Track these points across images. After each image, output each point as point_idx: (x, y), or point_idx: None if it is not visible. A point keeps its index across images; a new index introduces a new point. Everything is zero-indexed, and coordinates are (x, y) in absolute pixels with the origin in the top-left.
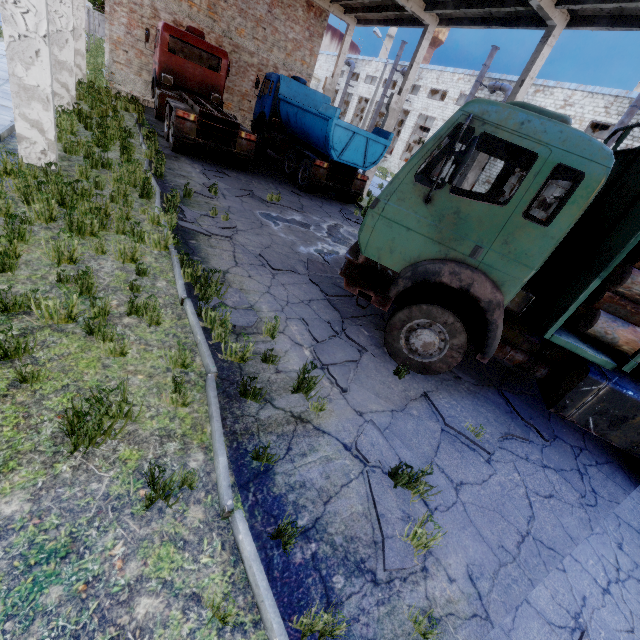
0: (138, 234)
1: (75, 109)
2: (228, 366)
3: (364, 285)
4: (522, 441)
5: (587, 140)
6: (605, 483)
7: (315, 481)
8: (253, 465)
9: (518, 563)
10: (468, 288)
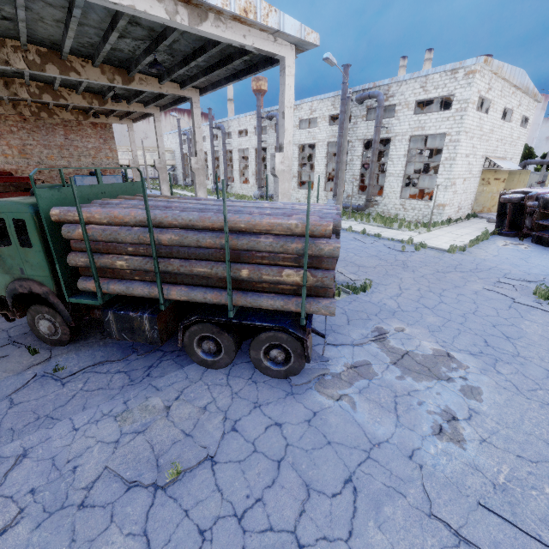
0: None
1: None
2: None
3: (0, 309)
4: (116, 362)
5: (16, 205)
6: (167, 367)
7: None
8: None
9: (14, 434)
10: (32, 290)
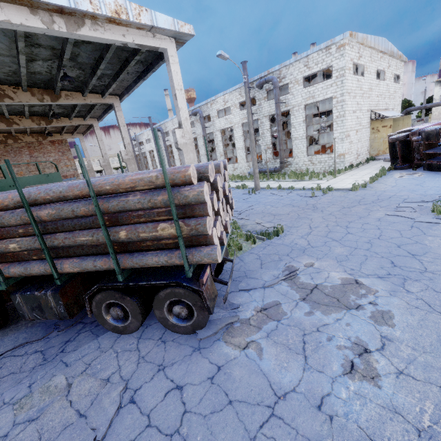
0: None
1: None
2: None
3: None
4: (36, 342)
5: None
6: (83, 339)
7: None
8: None
9: None
10: None
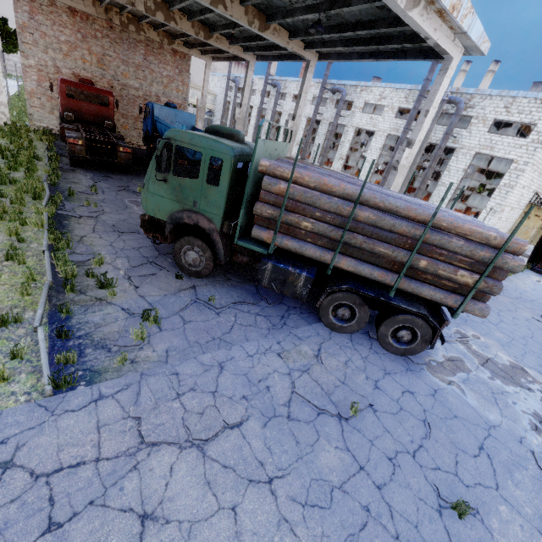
0: (23, 220)
1: None
2: (64, 280)
3: (153, 231)
4: (252, 305)
5: (219, 144)
6: (297, 321)
7: (95, 321)
8: (61, 316)
9: (202, 347)
10: (198, 224)
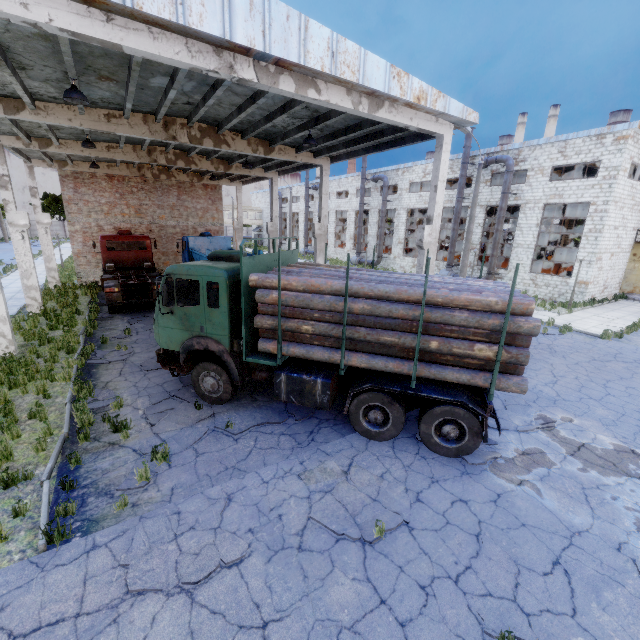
0: (53, 376)
1: (42, 310)
2: (81, 429)
3: (169, 363)
4: (277, 425)
5: (213, 269)
6: (328, 434)
7: (104, 467)
8: (71, 467)
9: (211, 479)
10: (208, 348)
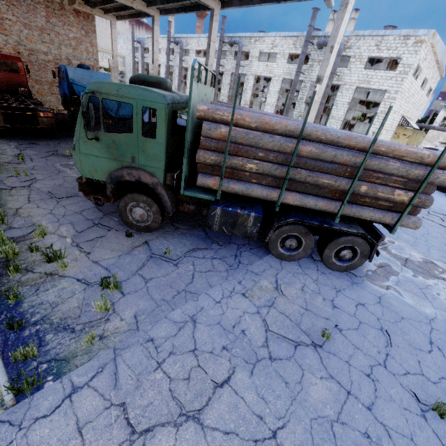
0: None
1: None
2: (5, 260)
3: (93, 193)
4: (205, 250)
5: (150, 93)
6: (249, 257)
7: (50, 300)
8: (9, 303)
9: (169, 304)
10: (140, 179)
